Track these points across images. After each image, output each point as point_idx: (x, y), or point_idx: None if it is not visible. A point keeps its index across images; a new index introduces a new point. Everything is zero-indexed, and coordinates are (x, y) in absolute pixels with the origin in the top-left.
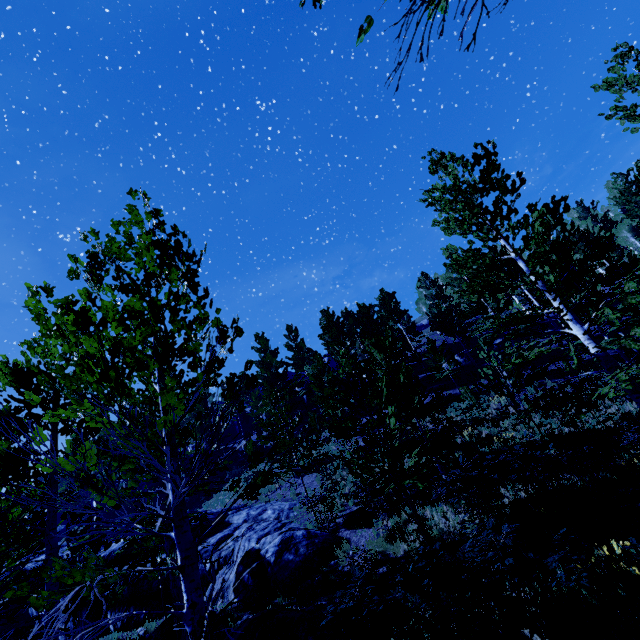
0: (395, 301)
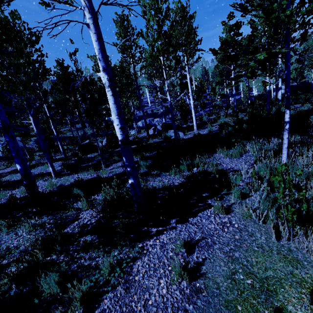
0: None
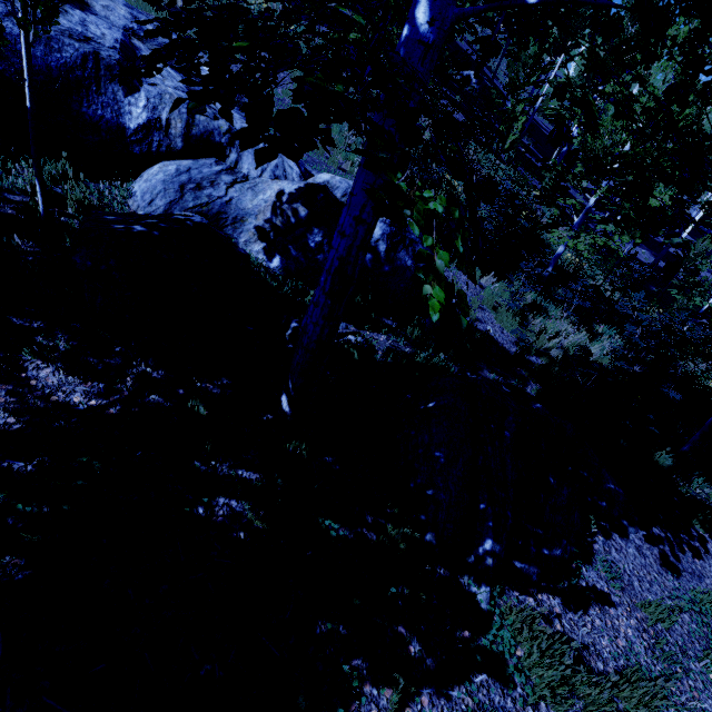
0: None
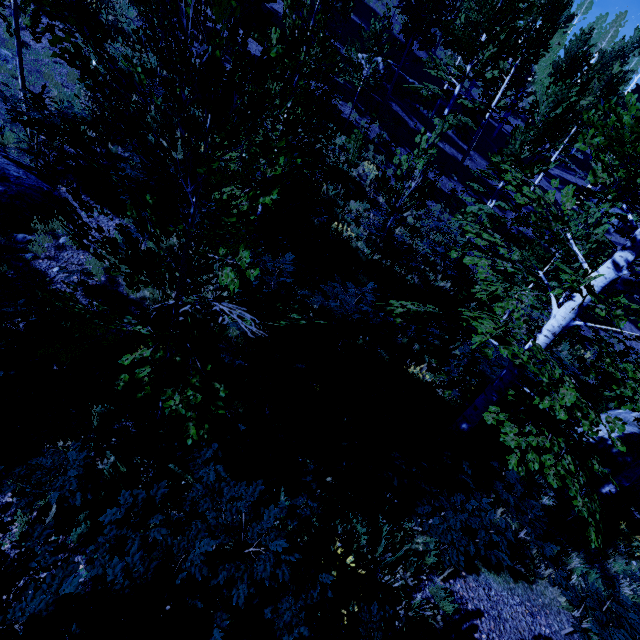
0: None
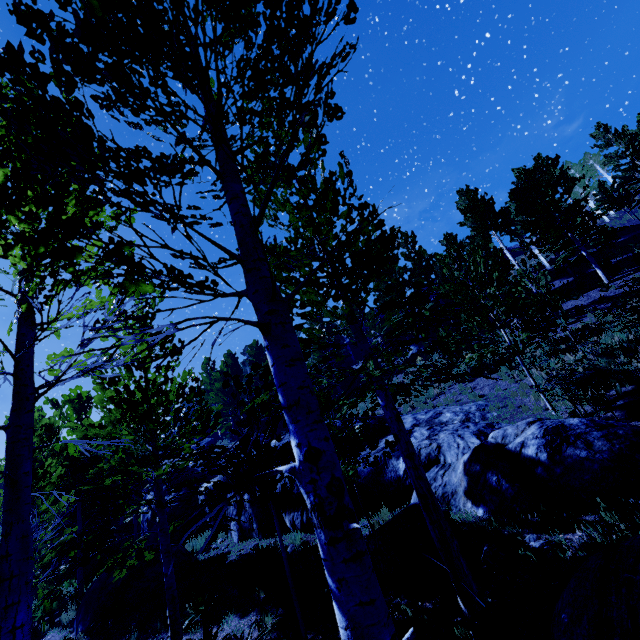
0: (561, 167)
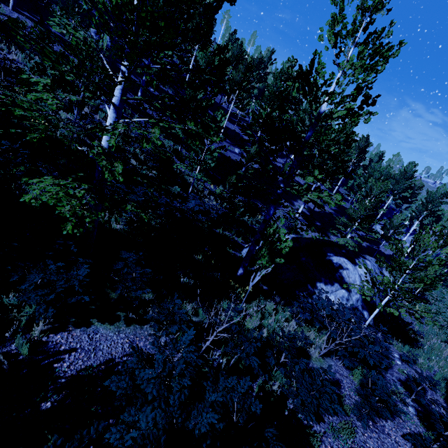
0: None
